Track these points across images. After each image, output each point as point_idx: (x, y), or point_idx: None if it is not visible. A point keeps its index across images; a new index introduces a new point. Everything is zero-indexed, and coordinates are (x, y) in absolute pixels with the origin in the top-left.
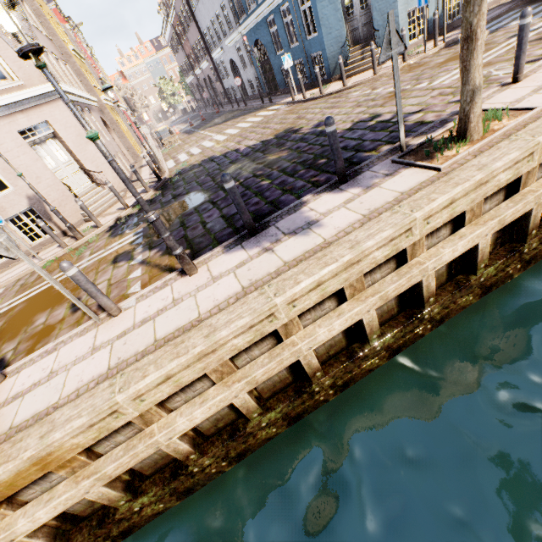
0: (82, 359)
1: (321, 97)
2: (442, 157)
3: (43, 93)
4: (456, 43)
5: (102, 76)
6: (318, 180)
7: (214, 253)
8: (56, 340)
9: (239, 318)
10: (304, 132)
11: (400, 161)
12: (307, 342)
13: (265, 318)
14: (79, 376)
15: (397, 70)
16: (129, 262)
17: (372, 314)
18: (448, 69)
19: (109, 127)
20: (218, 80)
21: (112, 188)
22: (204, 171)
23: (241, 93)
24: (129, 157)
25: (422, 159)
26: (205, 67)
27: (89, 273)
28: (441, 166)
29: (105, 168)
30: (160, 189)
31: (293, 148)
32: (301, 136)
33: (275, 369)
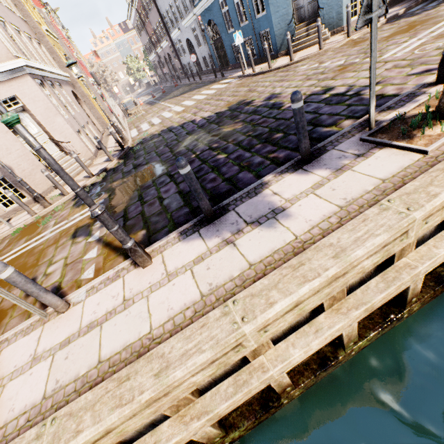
0: (20, 372)
1: (269, 71)
2: (424, 137)
3: (11, 69)
4: (397, 19)
5: (75, 54)
6: (277, 157)
7: (170, 240)
8: (1, 336)
9: (197, 352)
10: (256, 104)
11: (372, 140)
12: (280, 368)
13: (230, 350)
14: (11, 400)
15: (375, 37)
16: (87, 238)
17: (352, 326)
18: (396, 42)
19: (80, 99)
20: (176, 58)
21: (77, 158)
22: (163, 141)
23: (196, 68)
24: (99, 126)
25: (398, 138)
26: (165, 46)
27: (49, 246)
28: (428, 148)
29: (73, 139)
30: (123, 158)
31: (247, 121)
32: (254, 109)
33: (241, 399)
